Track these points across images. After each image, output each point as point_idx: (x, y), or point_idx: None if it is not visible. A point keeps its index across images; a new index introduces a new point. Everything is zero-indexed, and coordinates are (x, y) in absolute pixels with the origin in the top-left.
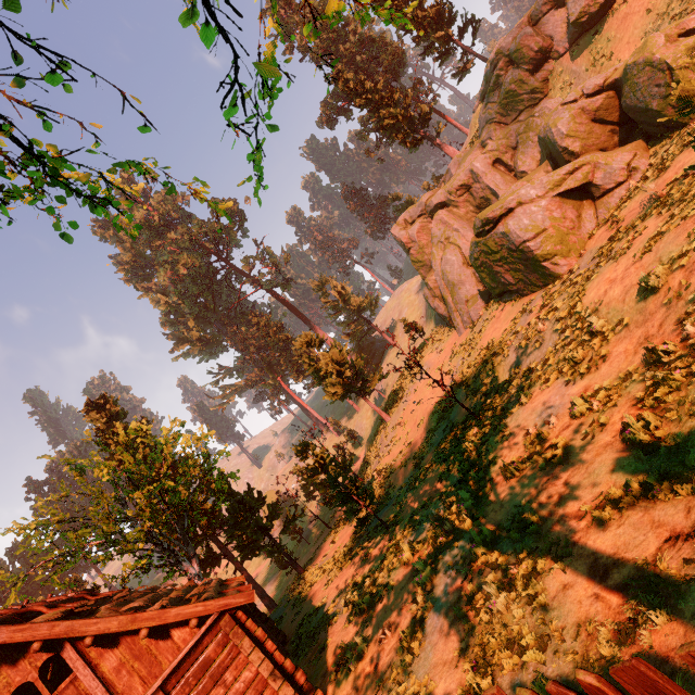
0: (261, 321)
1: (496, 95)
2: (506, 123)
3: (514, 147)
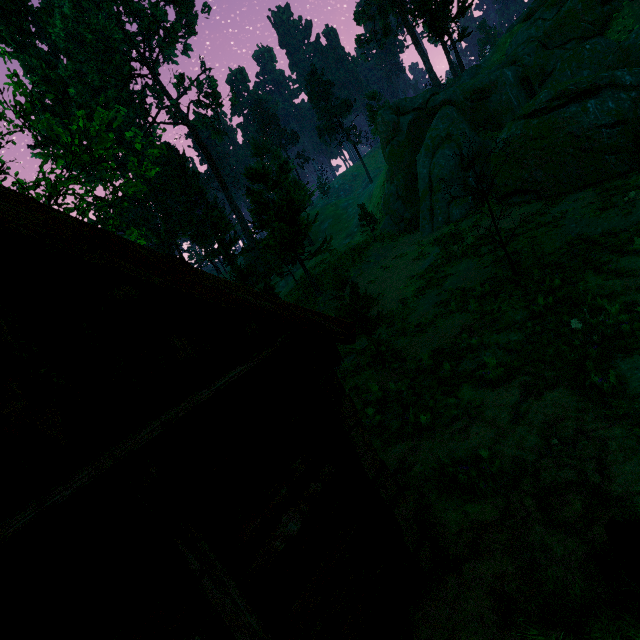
0: (175, 159)
1: (554, 11)
2: (549, 47)
3: (549, 72)
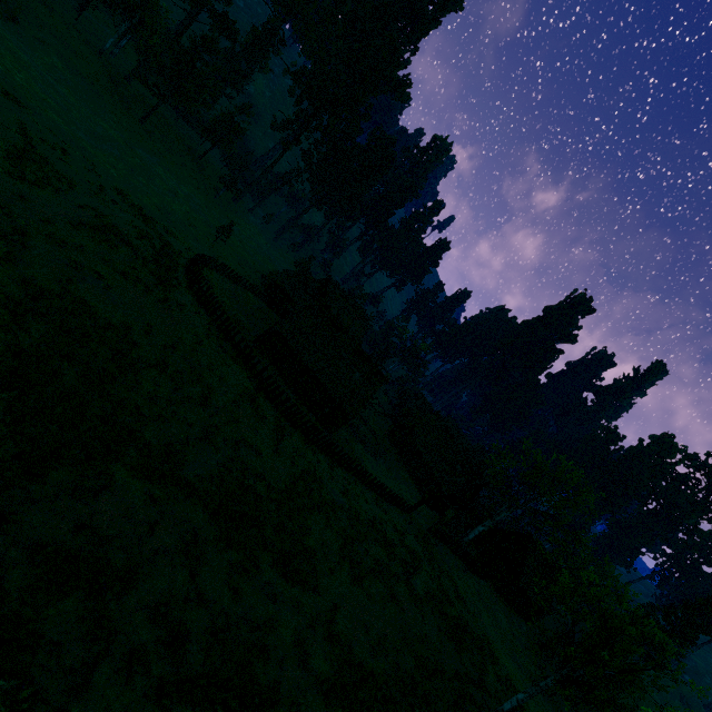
0: None
1: None
2: None
3: None
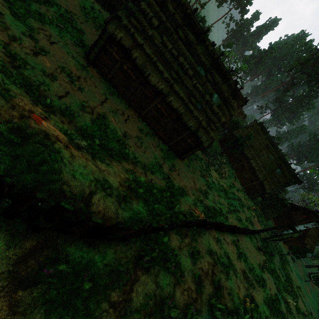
0: None
1: None
2: None
3: None
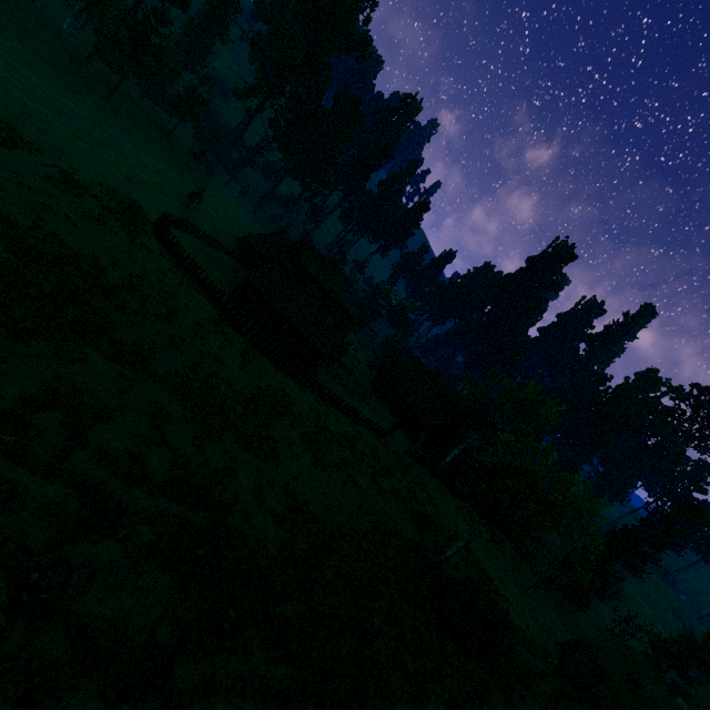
0: None
1: None
2: None
3: None
